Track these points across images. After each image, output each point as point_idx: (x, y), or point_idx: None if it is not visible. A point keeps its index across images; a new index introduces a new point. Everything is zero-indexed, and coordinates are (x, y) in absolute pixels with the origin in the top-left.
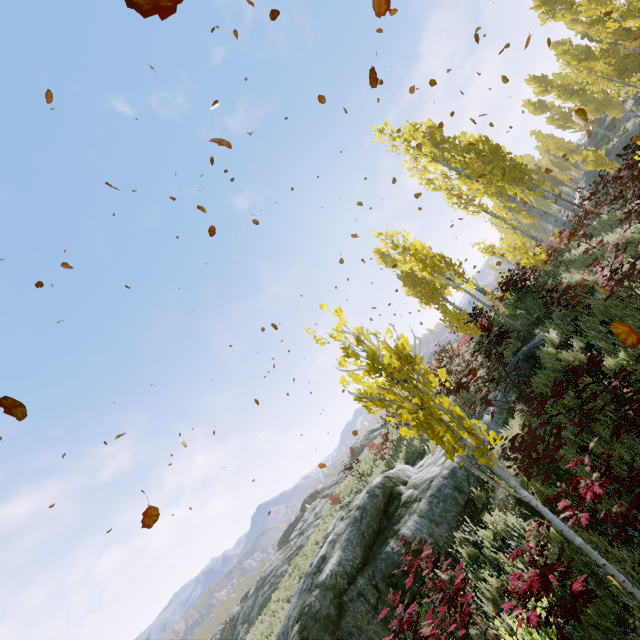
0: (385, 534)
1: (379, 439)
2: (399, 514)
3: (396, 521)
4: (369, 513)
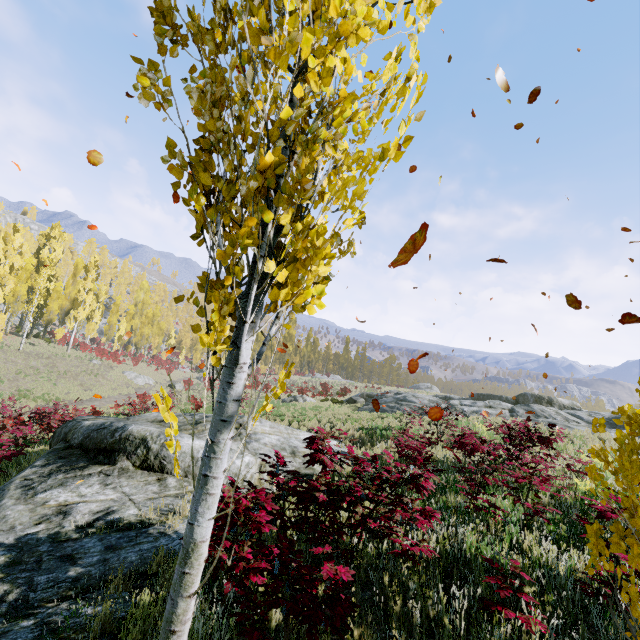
0: (74, 457)
1: None
2: (72, 465)
3: (69, 464)
4: (99, 434)
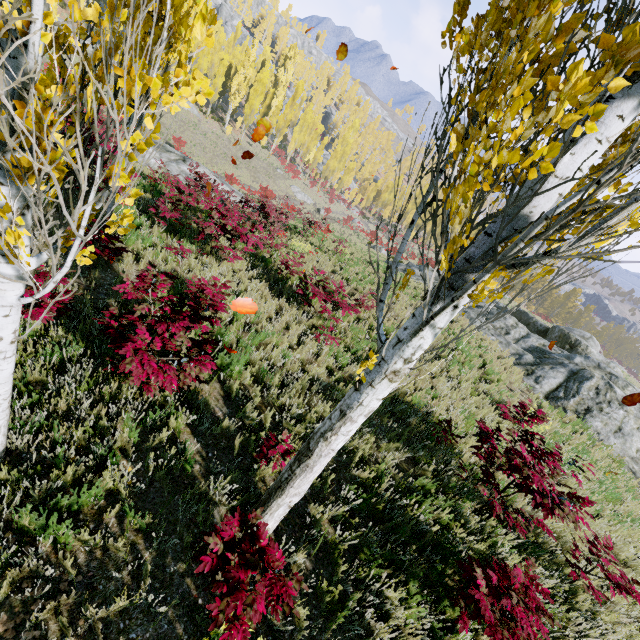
0: None
1: None
2: None
3: None
4: None
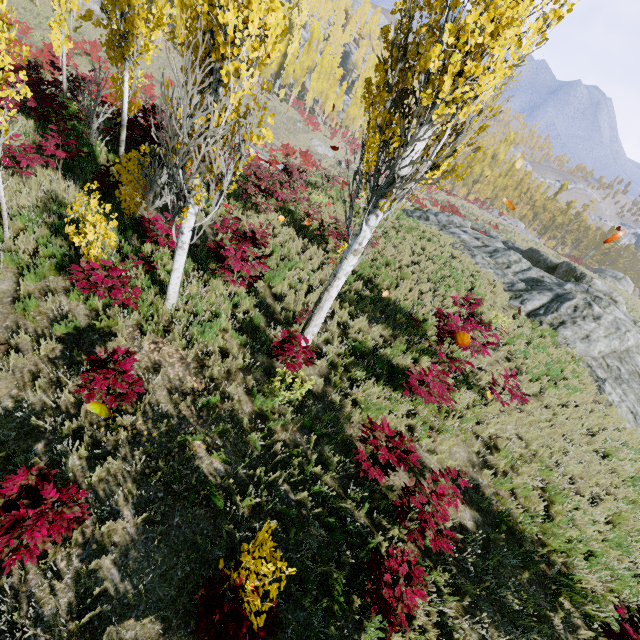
0: None
1: (446, 256)
2: None
3: None
4: None
